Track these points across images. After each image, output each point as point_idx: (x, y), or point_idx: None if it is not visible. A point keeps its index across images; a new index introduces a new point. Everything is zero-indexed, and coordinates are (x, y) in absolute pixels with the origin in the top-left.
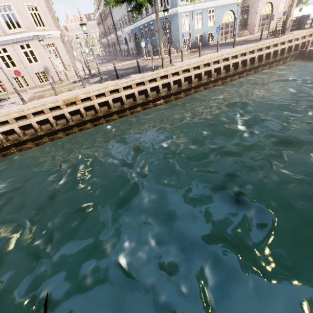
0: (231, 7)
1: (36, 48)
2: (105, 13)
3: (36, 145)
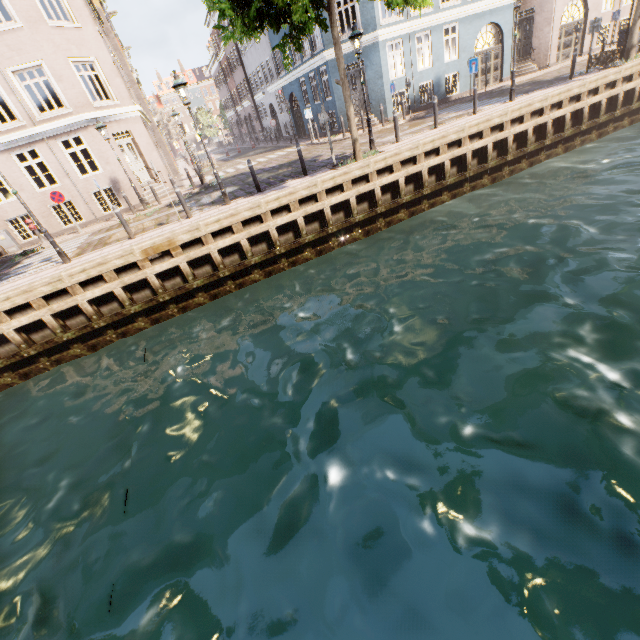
0: (492, 17)
1: (94, 144)
2: (230, 62)
3: (91, 348)
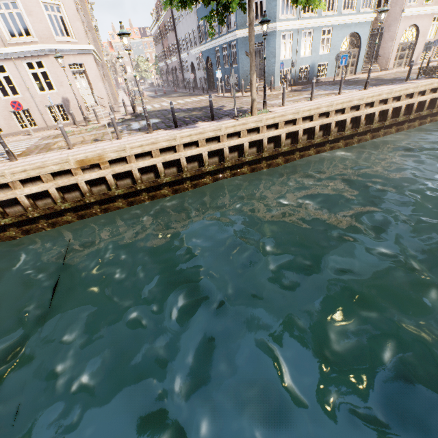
0: (356, 28)
1: (53, 69)
2: (166, 27)
3: (24, 232)
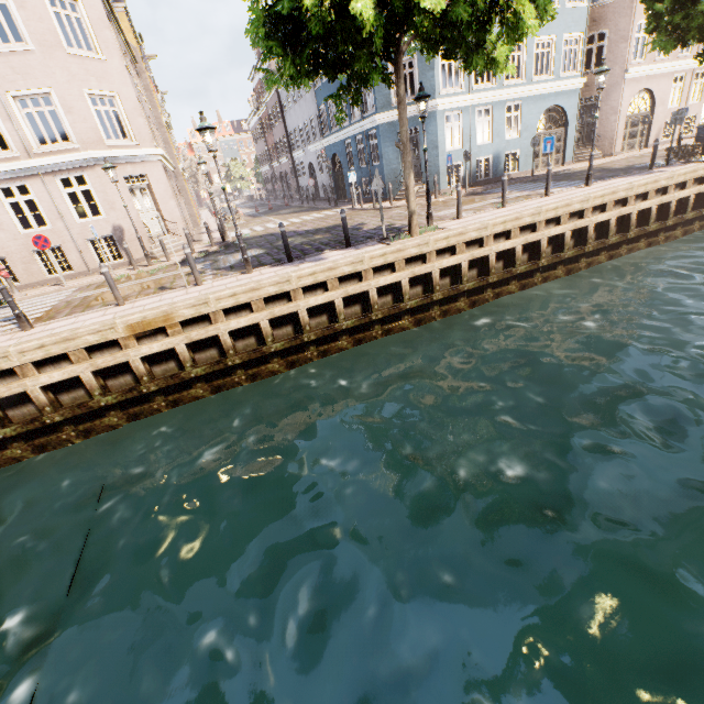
0: (557, 100)
1: (100, 185)
2: (271, 117)
3: (37, 449)
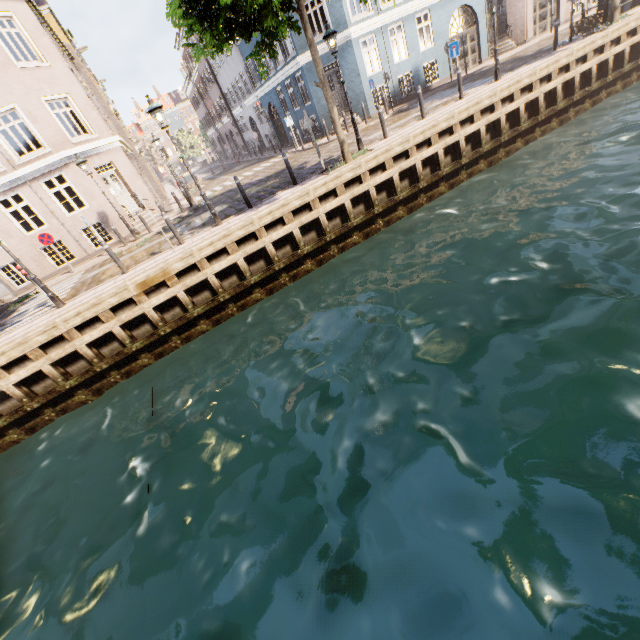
0: None
1: (78, 180)
2: (204, 81)
3: (95, 392)
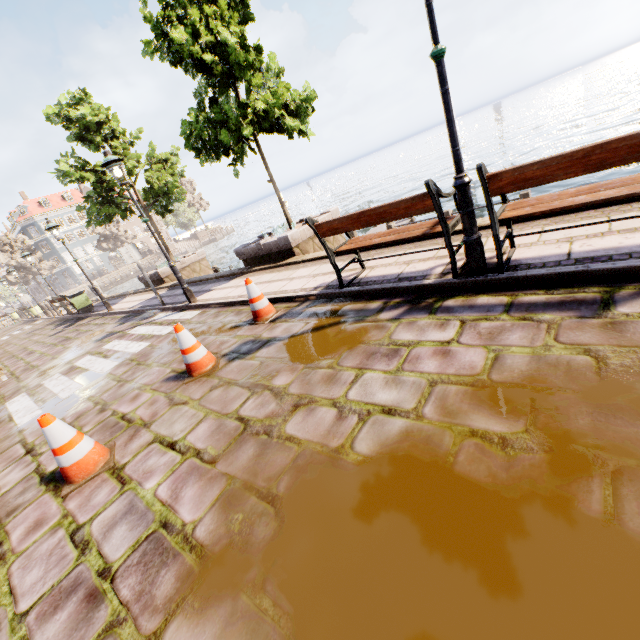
0: None
1: None
2: None
3: None
